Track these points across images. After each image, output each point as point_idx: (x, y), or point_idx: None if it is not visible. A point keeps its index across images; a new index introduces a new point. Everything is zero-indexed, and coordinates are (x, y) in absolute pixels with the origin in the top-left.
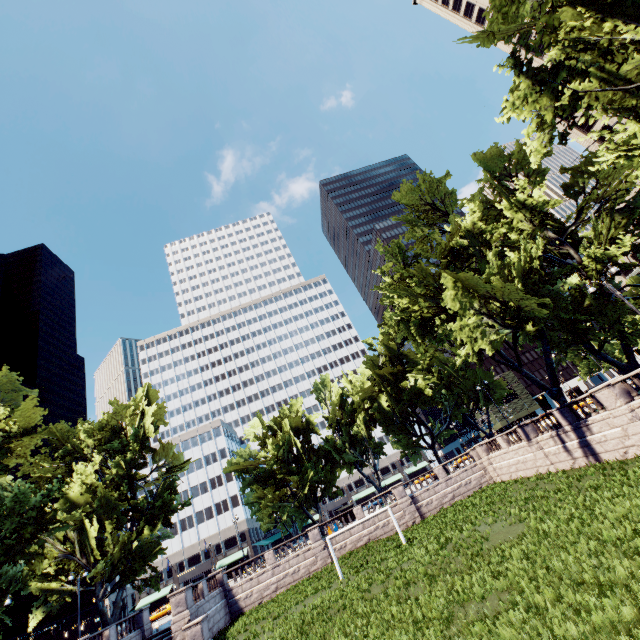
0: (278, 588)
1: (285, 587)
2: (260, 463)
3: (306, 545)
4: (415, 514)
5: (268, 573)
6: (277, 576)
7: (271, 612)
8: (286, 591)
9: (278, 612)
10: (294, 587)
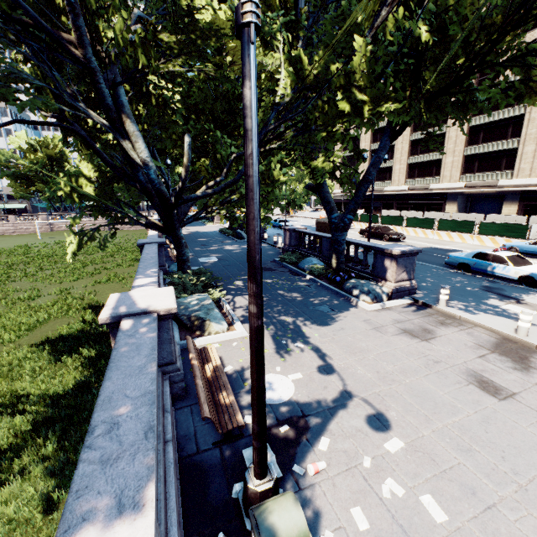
0: (16, 232)
1: (20, 233)
2: (19, 166)
3: (38, 220)
4: (106, 227)
5: (10, 225)
6: (16, 227)
7: (1, 240)
8: (18, 235)
9: (2, 241)
10: (25, 234)
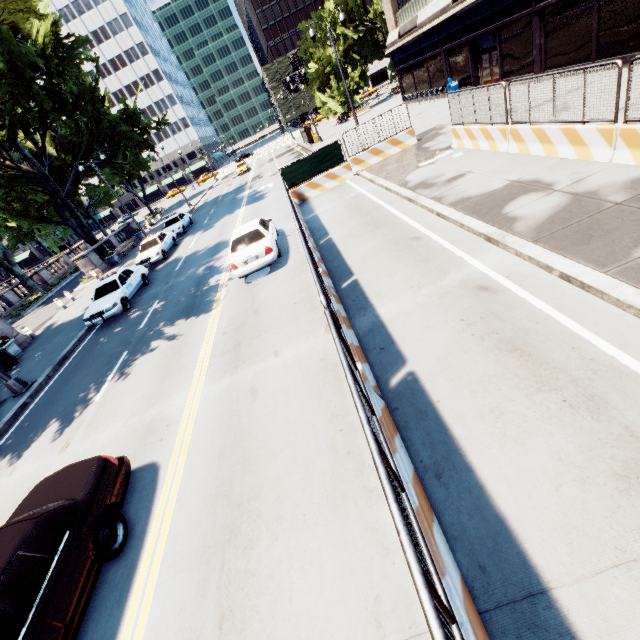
0: None
1: None
2: None
3: None
4: None
5: None
6: None
7: None
8: None
9: None
10: None
